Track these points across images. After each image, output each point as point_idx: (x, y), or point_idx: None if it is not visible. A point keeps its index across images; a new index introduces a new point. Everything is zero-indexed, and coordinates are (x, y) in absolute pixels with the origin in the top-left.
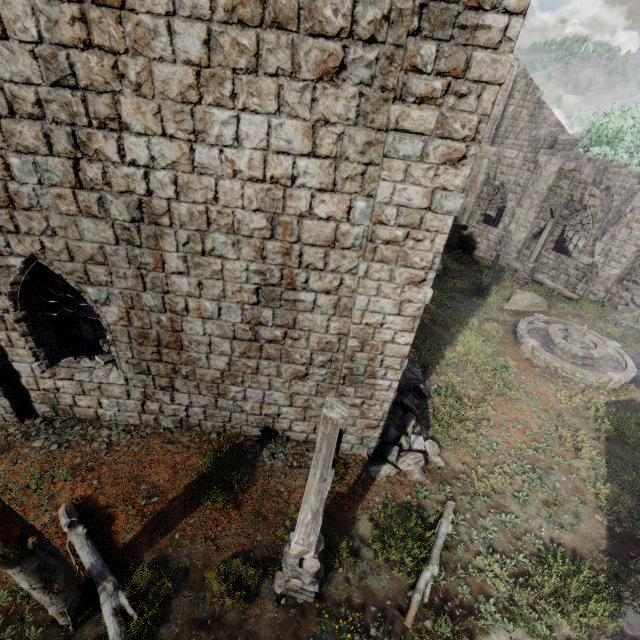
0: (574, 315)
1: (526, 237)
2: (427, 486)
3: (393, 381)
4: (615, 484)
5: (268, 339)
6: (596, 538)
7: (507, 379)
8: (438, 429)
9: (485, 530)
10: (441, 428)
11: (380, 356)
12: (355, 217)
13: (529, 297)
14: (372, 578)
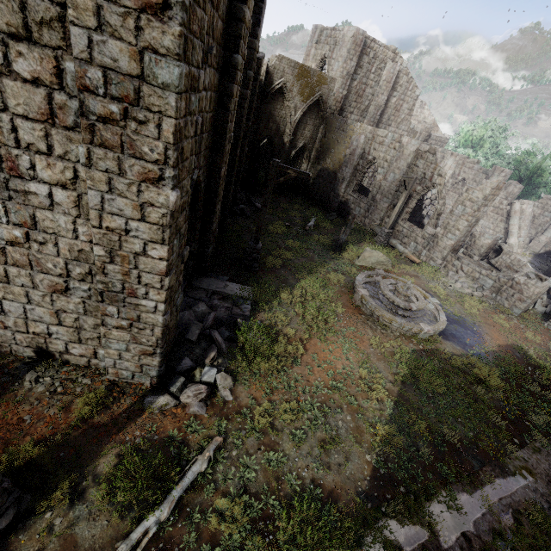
0: (412, 275)
1: (388, 207)
2: (203, 420)
3: (157, 302)
4: (394, 425)
5: (8, 240)
6: (359, 479)
7: (331, 322)
8: (242, 363)
9: (246, 469)
10: (245, 362)
11: (135, 271)
12: (68, 84)
13: (376, 255)
14: (84, 524)
